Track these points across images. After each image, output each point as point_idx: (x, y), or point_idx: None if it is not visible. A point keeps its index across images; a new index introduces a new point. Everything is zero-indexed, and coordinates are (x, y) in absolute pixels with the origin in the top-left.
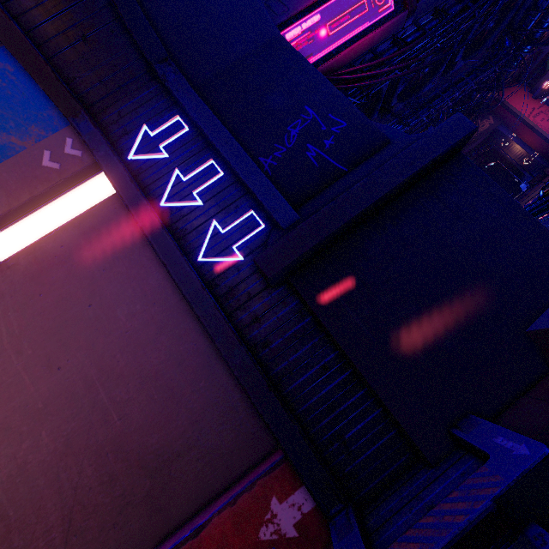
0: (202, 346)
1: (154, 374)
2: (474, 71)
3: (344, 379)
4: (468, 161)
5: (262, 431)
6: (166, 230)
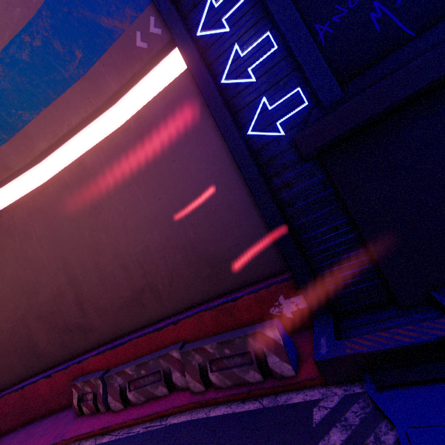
0: (244, 198)
1: (213, 211)
2: None
3: (349, 239)
4: None
5: (280, 258)
6: (225, 106)
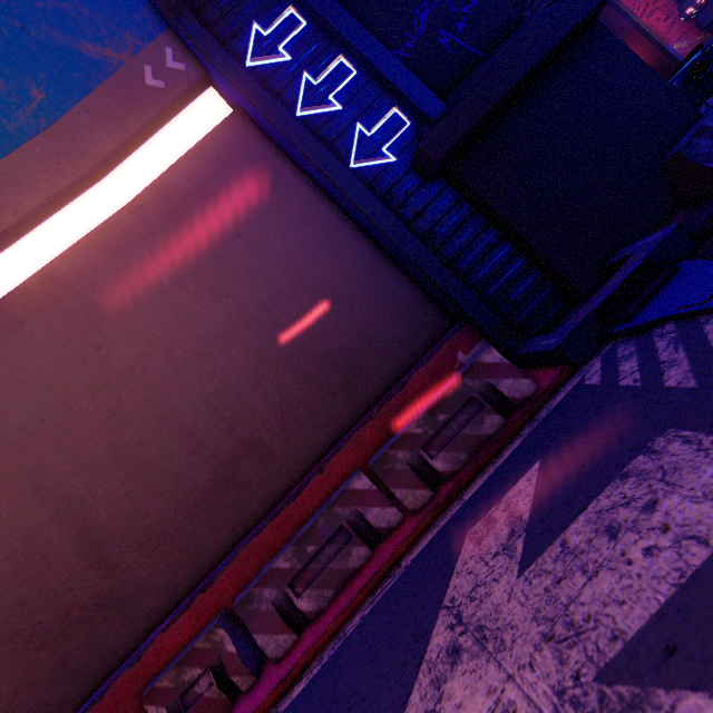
0: (362, 258)
1: (323, 289)
2: None
3: (505, 253)
4: (605, 29)
5: (433, 320)
6: (315, 137)
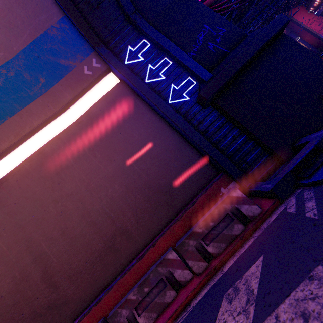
0: (174, 142)
1: (156, 156)
2: (274, 0)
3: (243, 139)
4: (287, 36)
5: (208, 170)
6: (153, 91)
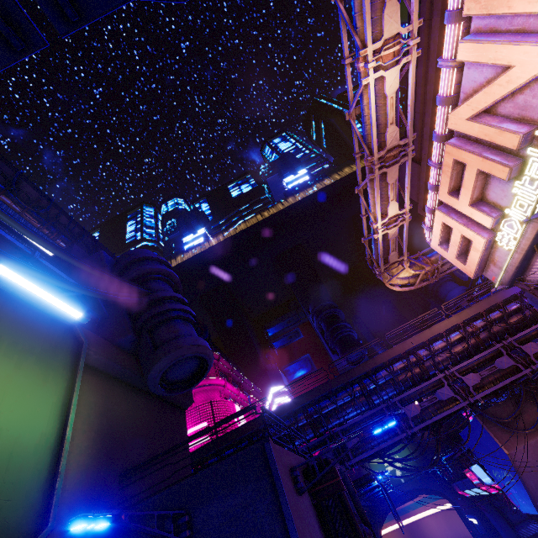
0: None
1: None
2: None
3: None
4: None
5: None
6: (465, 525)
